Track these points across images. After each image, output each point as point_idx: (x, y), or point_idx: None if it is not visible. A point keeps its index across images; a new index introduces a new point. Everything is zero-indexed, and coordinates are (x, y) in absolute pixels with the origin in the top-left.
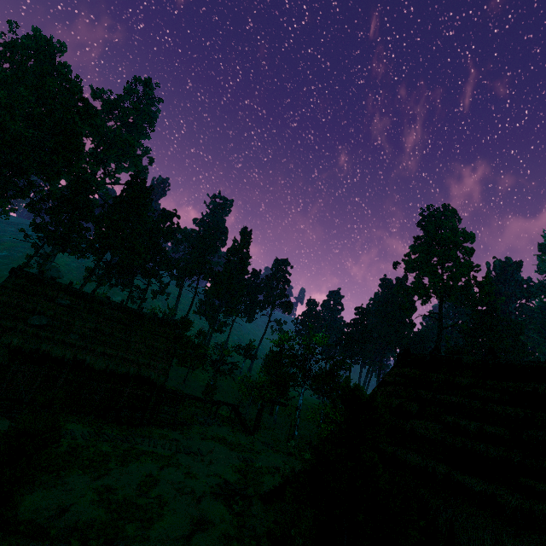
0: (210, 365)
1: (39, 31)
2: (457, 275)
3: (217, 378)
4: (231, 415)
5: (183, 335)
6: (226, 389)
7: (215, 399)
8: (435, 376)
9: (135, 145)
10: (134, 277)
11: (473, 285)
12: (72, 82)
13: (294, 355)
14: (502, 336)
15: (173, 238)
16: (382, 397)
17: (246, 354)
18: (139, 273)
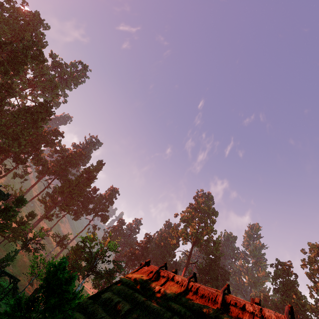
0: (22, 240)
1: (39, 14)
2: (204, 232)
3: (26, 254)
4: (10, 288)
5: (12, 209)
6: (27, 265)
7: (10, 271)
8: (154, 285)
9: (59, 88)
10: (6, 158)
11: (210, 241)
12: (41, 42)
13: (90, 252)
14: (218, 278)
15: (52, 147)
16: (110, 293)
17: (59, 242)
18: (12, 157)
